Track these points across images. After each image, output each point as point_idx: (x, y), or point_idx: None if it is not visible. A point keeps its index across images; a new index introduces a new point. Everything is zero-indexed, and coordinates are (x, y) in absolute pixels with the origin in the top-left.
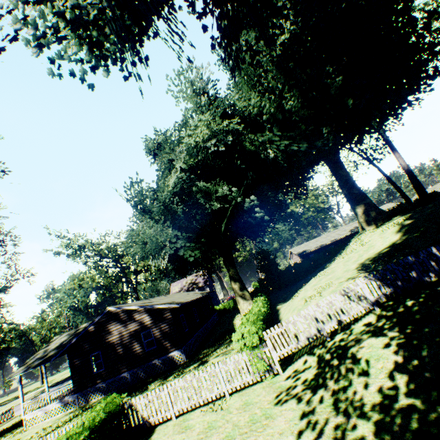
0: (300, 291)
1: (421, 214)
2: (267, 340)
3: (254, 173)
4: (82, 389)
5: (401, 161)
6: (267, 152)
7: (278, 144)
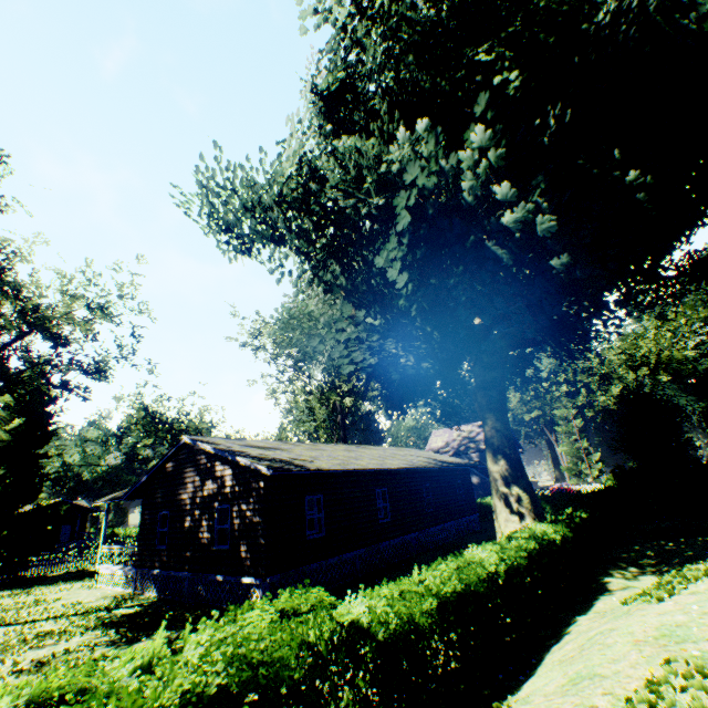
0: (691, 578)
1: None
2: None
3: (566, 104)
4: (142, 565)
5: None
6: None
7: None
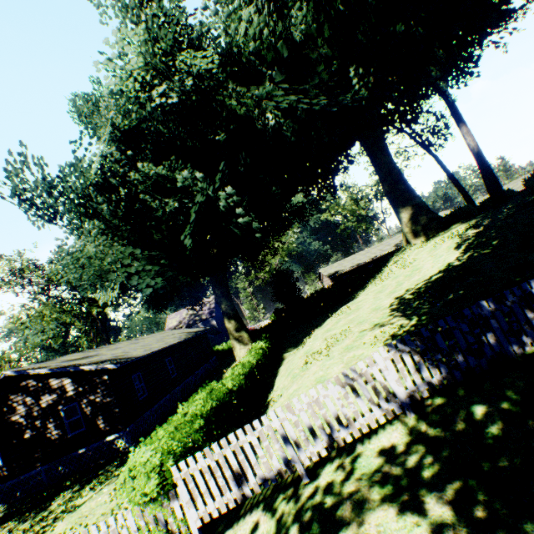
0: (309, 338)
1: (493, 219)
2: (180, 485)
3: (247, 155)
4: None
5: (470, 140)
6: (266, 119)
7: (280, 101)
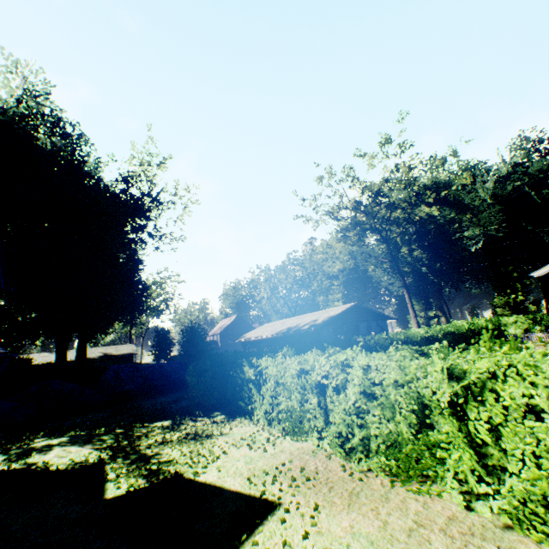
0: None
1: None
2: None
3: None
4: None
5: None
6: None
7: None
